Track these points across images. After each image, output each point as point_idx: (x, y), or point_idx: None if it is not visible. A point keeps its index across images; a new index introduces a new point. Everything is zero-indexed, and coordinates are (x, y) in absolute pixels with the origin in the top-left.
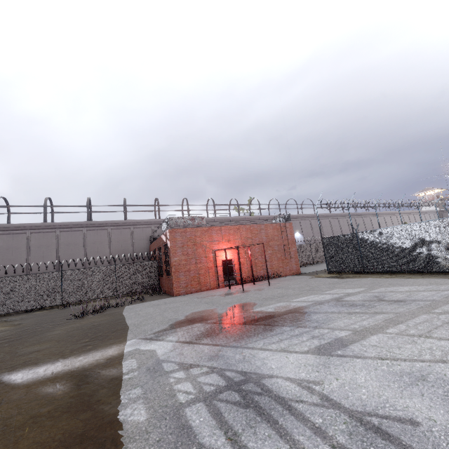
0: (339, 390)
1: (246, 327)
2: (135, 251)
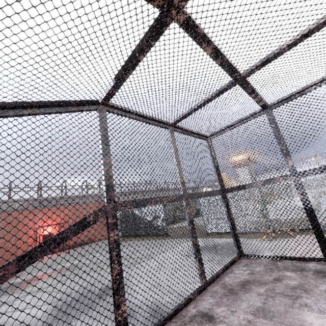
0: None
1: None
2: None
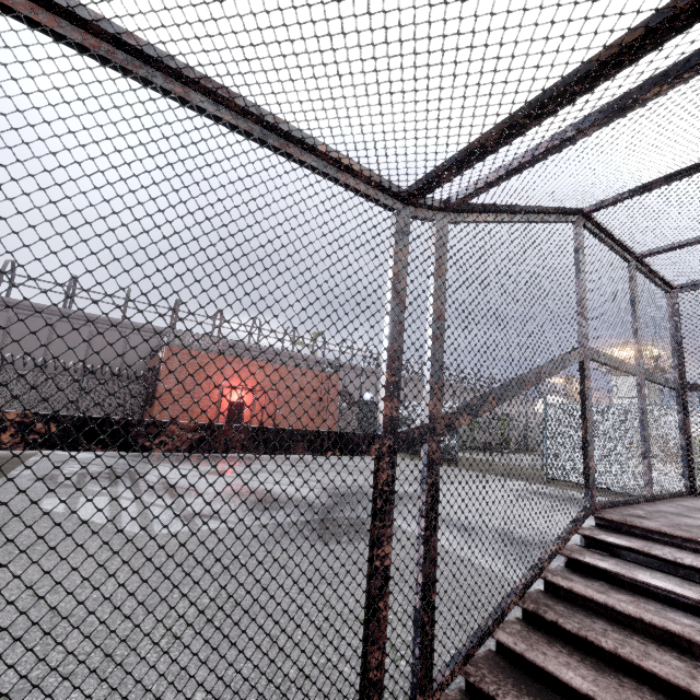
0: (180, 481)
1: (180, 457)
2: (124, 366)
